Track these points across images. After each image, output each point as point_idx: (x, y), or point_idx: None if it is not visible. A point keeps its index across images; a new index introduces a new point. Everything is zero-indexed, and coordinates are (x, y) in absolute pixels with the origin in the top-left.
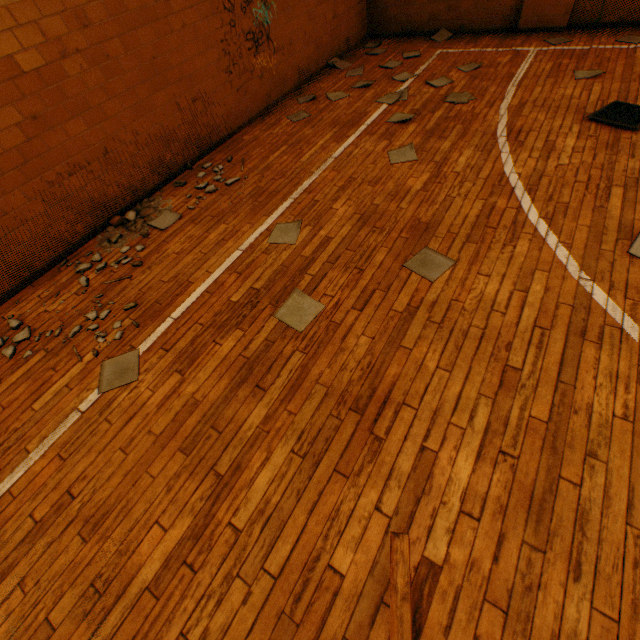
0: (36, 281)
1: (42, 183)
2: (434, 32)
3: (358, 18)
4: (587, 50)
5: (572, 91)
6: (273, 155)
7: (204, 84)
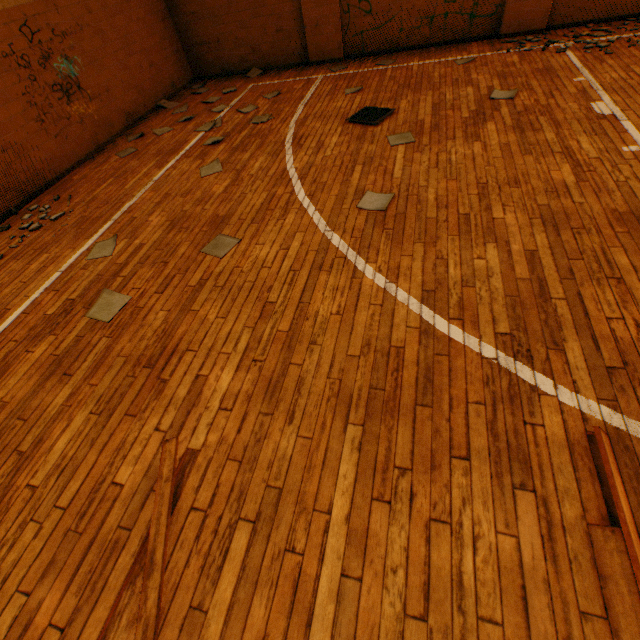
0: None
1: None
2: (249, 71)
3: (179, 65)
4: (357, 73)
5: (342, 103)
6: (100, 188)
7: (13, 134)
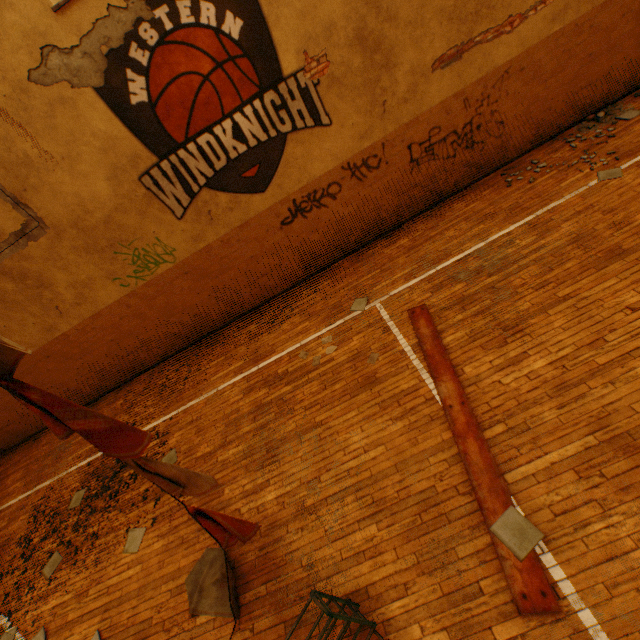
0: (537, 148)
1: (570, 93)
2: None
3: None
4: None
5: None
6: None
7: None
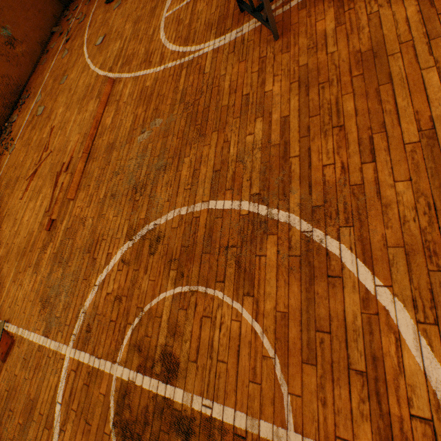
0: None
1: None
2: None
3: (53, 3)
4: None
5: None
6: (38, 81)
7: (2, 71)
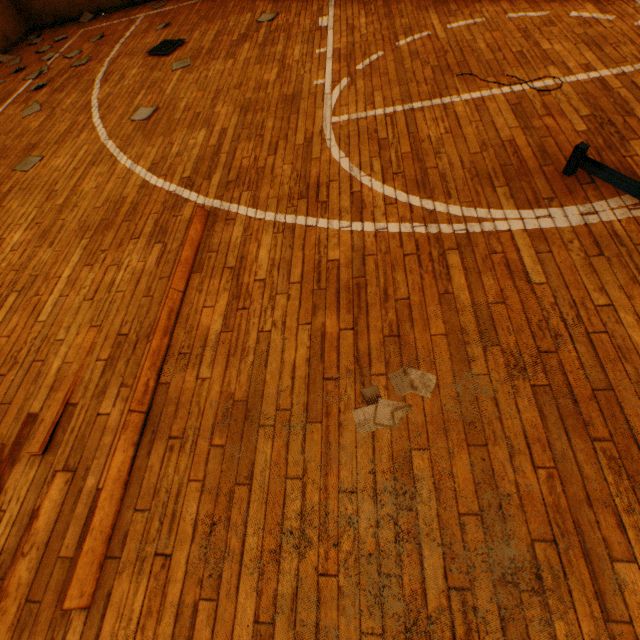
0: None
1: None
2: (82, 16)
3: (8, 16)
4: (173, 9)
5: (151, 40)
6: None
7: None
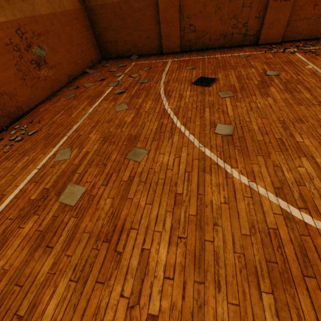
0: None
1: None
2: (131, 56)
3: (95, 52)
4: (189, 59)
5: (186, 74)
6: (56, 116)
7: (8, 86)
